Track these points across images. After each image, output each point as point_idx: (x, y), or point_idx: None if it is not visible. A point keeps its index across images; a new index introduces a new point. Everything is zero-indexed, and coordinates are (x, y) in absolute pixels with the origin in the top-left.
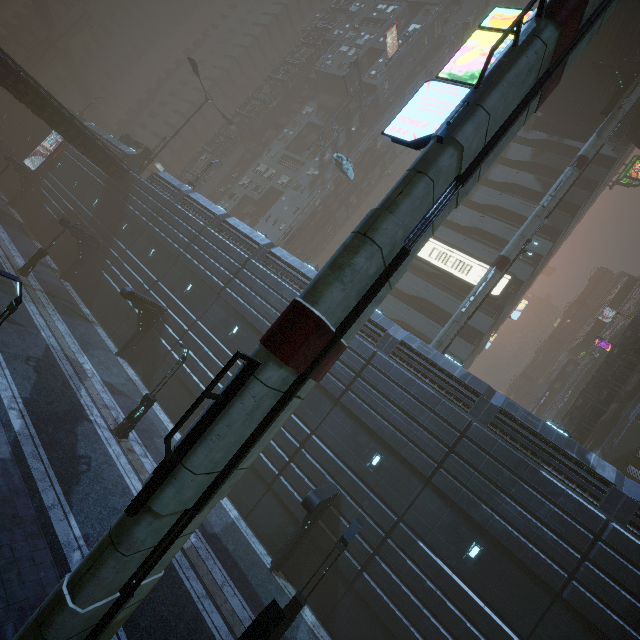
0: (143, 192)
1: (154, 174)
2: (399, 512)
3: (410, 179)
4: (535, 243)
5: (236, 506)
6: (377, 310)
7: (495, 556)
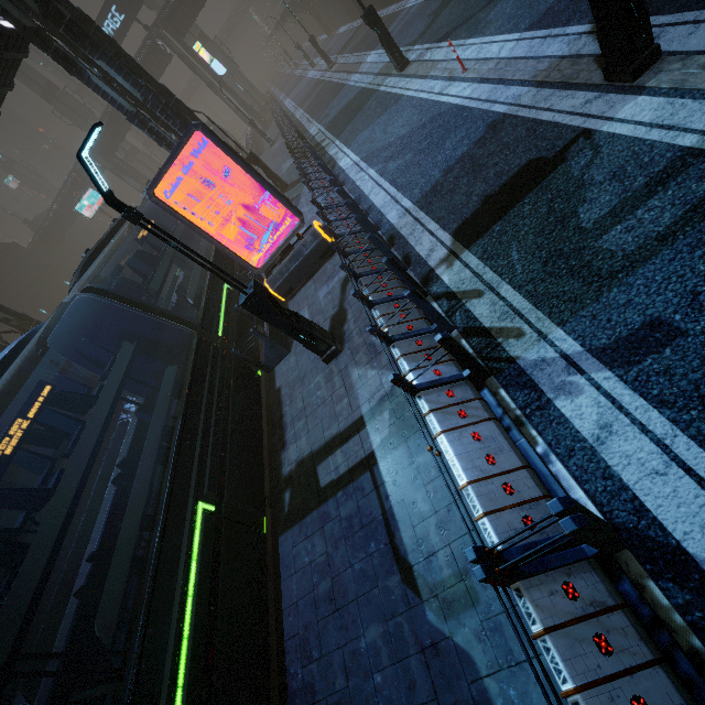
0: None
1: None
2: None
3: None
4: None
5: None
6: None
7: None
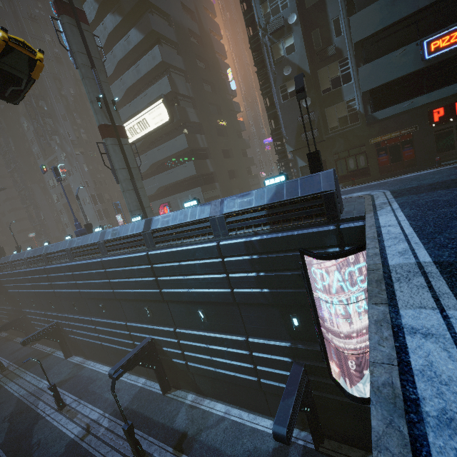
0: (4, 279)
1: None
2: (173, 324)
3: None
4: (100, 96)
5: (144, 376)
6: (99, 228)
7: (208, 308)
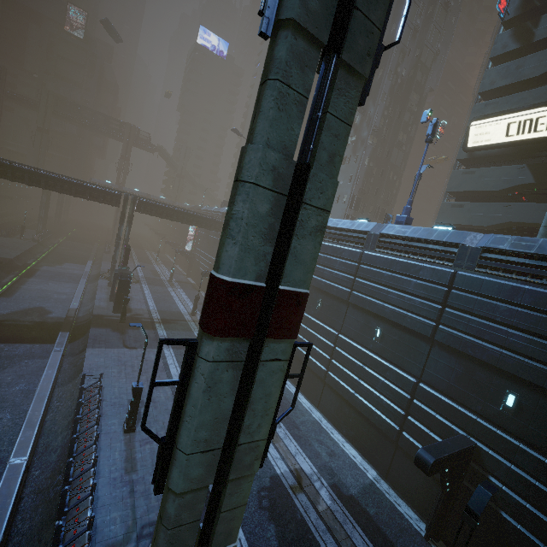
0: None
1: None
2: None
3: (258, 97)
4: None
5: (373, 466)
6: (445, 227)
7: None
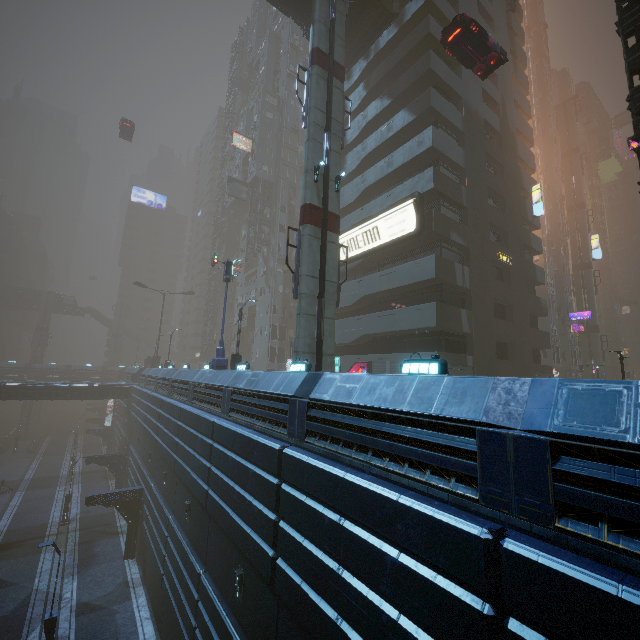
0: (134, 395)
1: (139, 376)
2: None
3: None
4: (321, 164)
5: None
6: (242, 365)
7: None
